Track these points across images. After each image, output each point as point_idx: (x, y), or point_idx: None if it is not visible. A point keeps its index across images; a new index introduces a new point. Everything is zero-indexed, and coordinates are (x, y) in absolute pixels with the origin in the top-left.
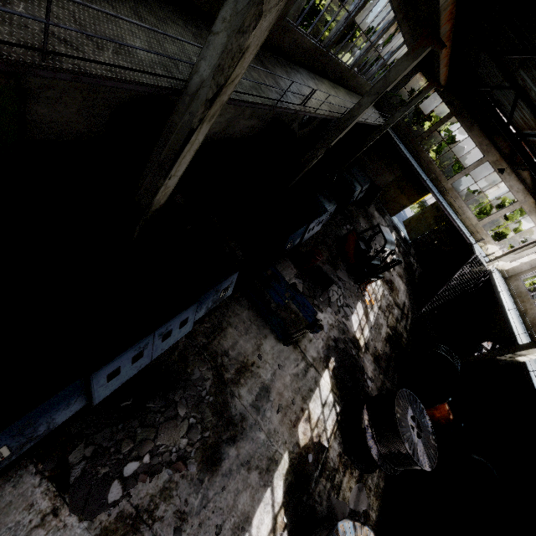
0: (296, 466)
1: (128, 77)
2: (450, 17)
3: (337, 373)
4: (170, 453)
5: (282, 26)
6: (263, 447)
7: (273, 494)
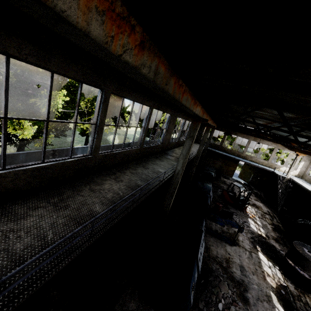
0: (279, 297)
1: (168, 177)
2: (212, 122)
3: (264, 252)
4: (228, 298)
5: (169, 143)
6: (259, 291)
7: (279, 310)
